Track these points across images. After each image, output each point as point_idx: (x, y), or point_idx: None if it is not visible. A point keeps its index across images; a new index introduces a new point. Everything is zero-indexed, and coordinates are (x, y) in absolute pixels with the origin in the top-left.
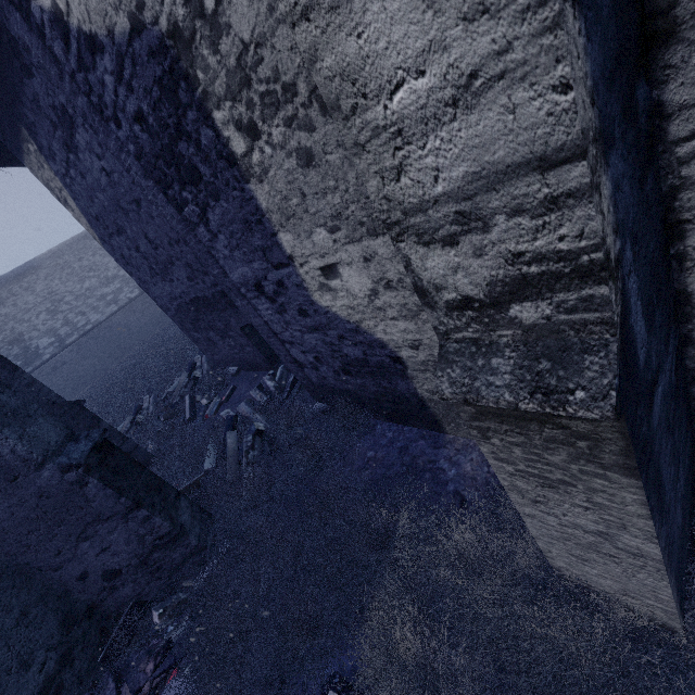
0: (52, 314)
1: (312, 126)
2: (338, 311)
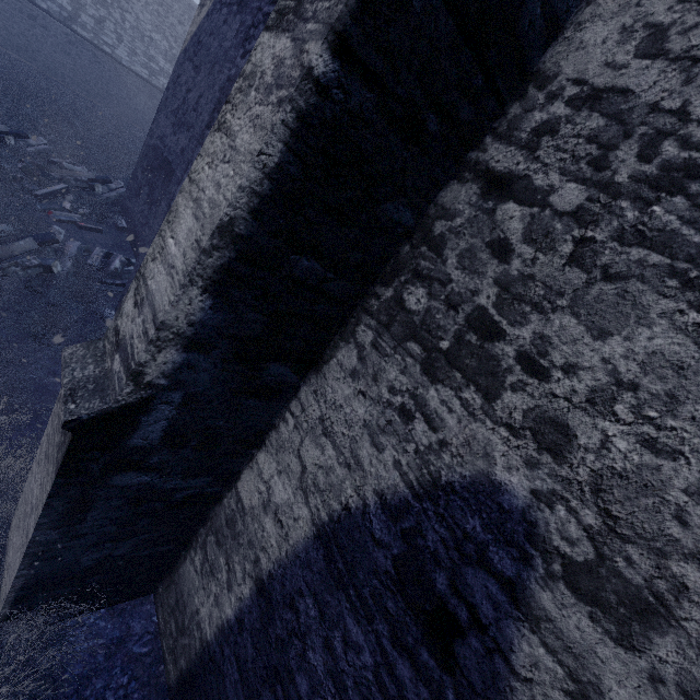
0: (101, 1)
1: None
2: None
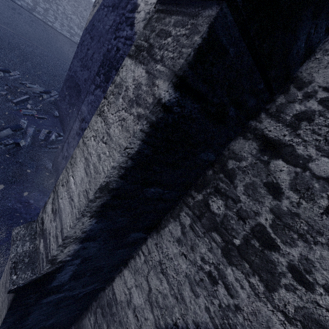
0: (47, 0)
1: None
2: None
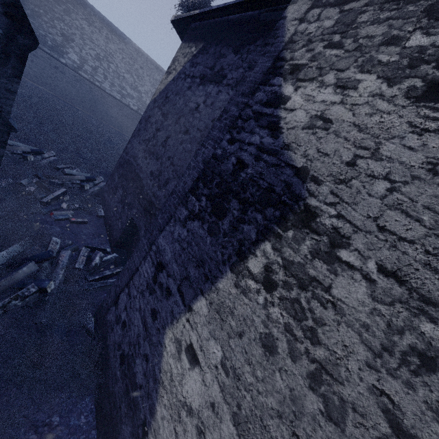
0: (97, 58)
1: (295, 358)
2: (165, 358)
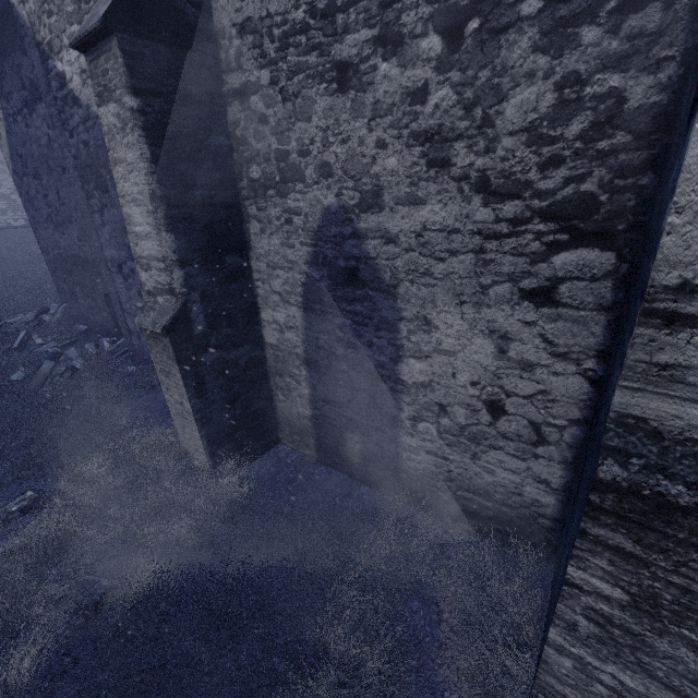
0: None
1: None
2: None
